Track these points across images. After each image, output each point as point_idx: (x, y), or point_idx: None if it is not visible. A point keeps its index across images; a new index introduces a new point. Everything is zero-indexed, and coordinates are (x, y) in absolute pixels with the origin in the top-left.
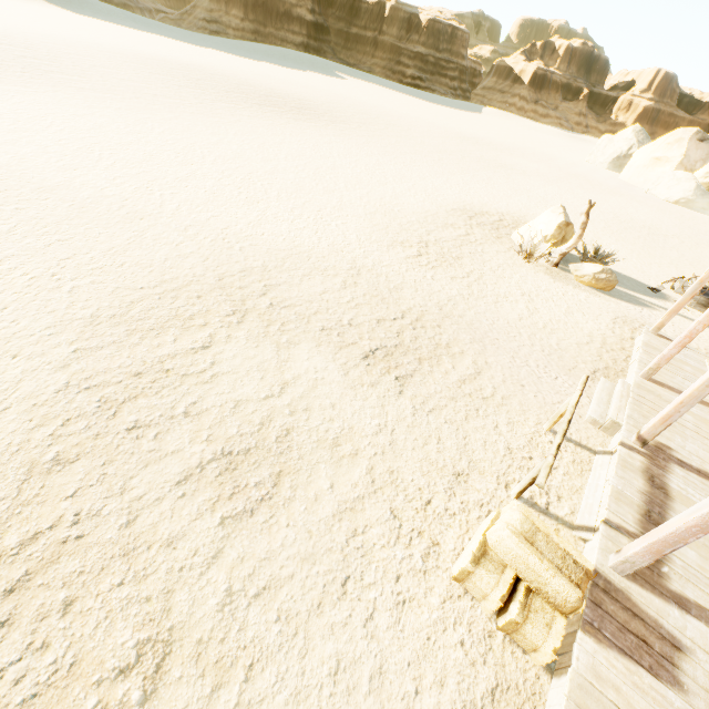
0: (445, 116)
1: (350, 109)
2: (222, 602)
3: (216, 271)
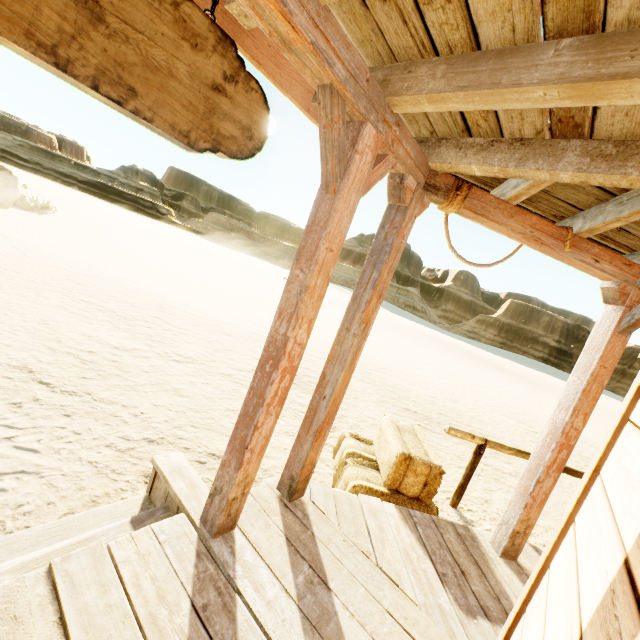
0: None
1: (560, 389)
2: (224, 373)
3: None
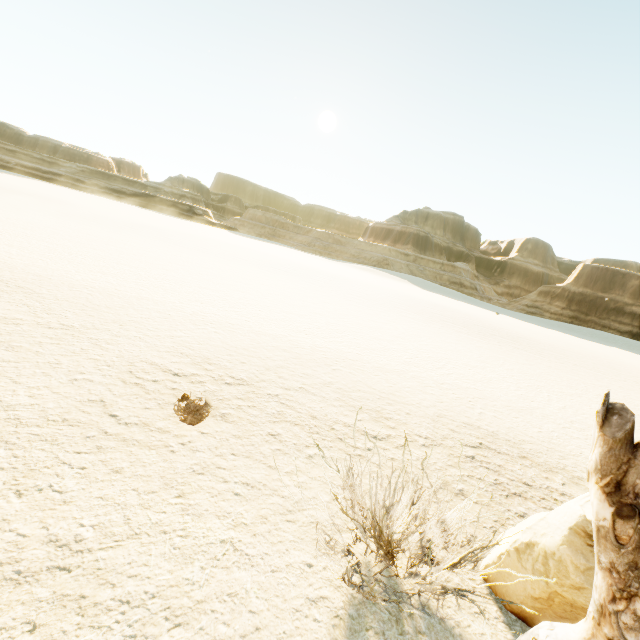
0: None
1: (594, 360)
2: None
3: (13, 280)
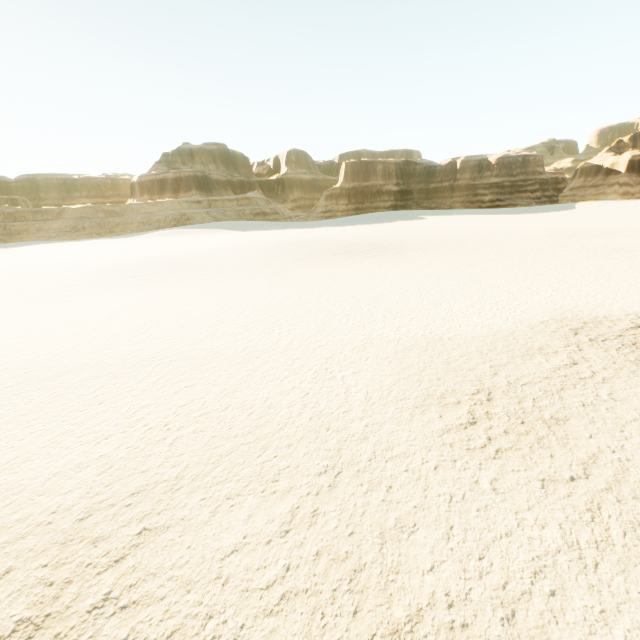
0: (530, 221)
1: (422, 238)
2: None
3: (96, 497)
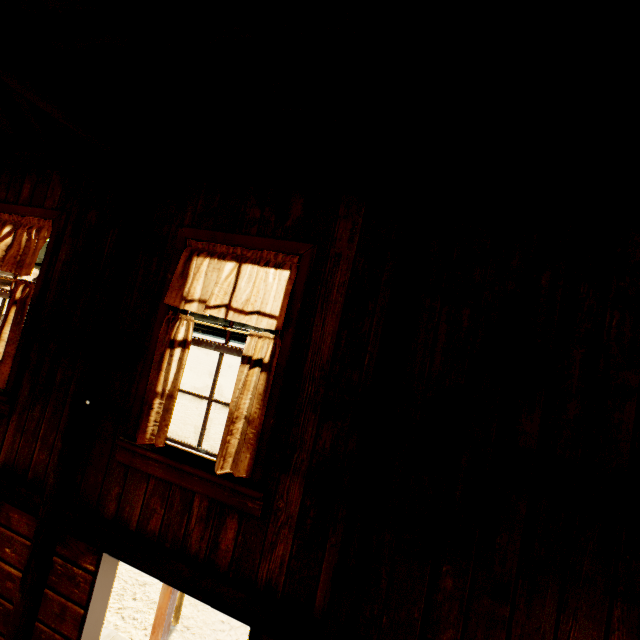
0: None
1: None
2: None
3: None
